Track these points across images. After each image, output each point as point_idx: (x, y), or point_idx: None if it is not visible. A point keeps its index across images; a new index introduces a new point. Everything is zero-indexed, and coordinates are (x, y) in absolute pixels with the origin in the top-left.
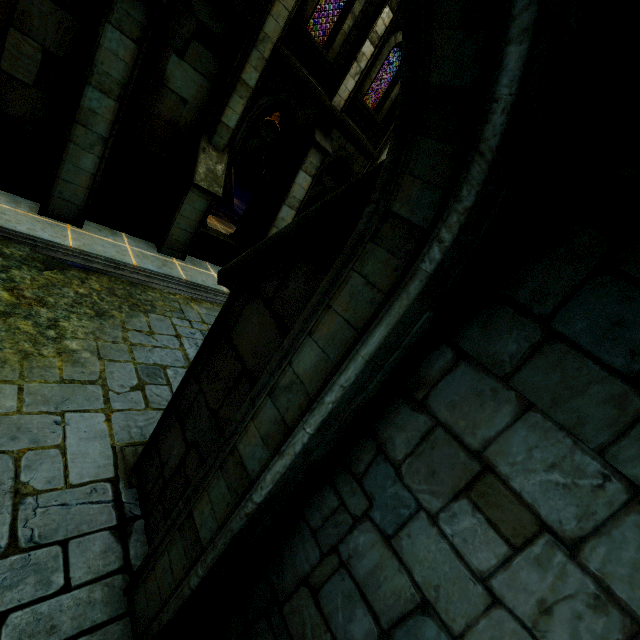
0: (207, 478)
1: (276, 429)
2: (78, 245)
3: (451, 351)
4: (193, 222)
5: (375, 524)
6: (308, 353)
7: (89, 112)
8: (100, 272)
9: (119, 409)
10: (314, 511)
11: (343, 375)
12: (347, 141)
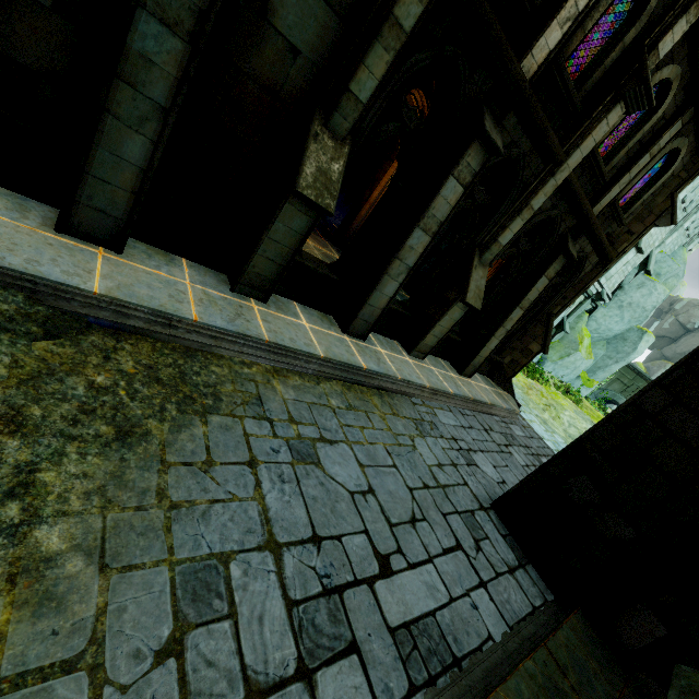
0: None
1: None
2: (108, 288)
3: None
4: (286, 249)
5: None
6: None
7: (140, 60)
8: (139, 333)
9: None
10: None
11: None
12: (524, 133)
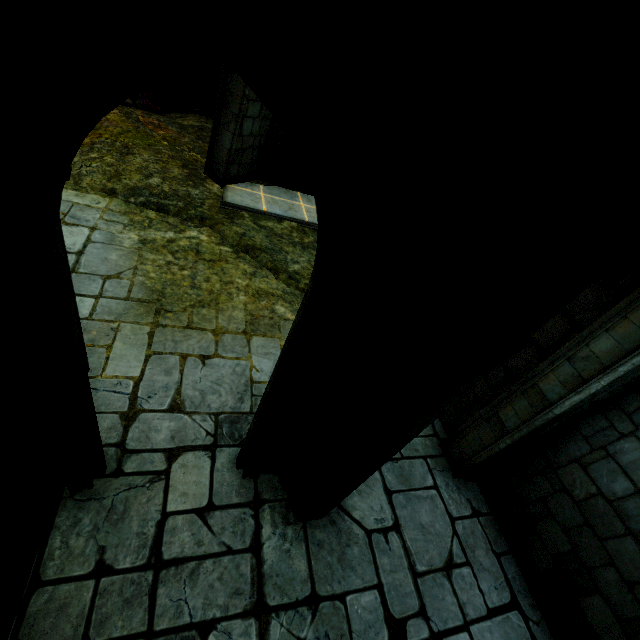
0: (510, 397)
1: (573, 379)
2: None
3: None
4: None
5: (639, 439)
6: (604, 342)
7: None
8: None
9: None
10: (587, 426)
11: (635, 358)
12: None
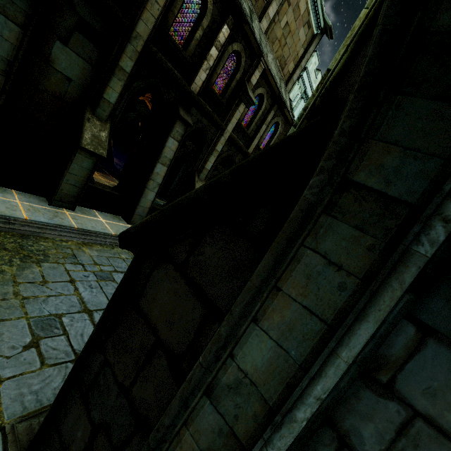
0: None
1: (223, 444)
2: None
3: (412, 325)
4: (81, 178)
5: None
6: (256, 345)
7: None
8: None
9: (9, 376)
10: None
11: (319, 384)
12: (202, 116)
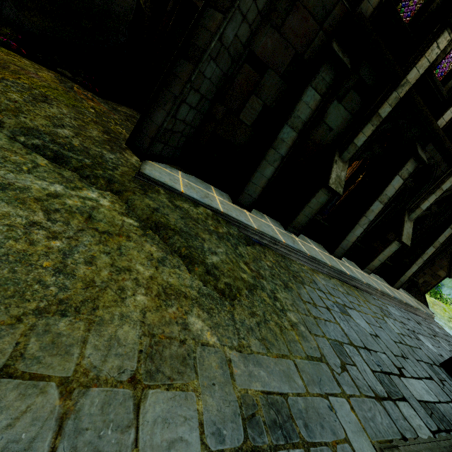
0: None
1: None
2: (257, 226)
3: None
4: (313, 211)
5: None
6: None
7: (280, 141)
8: (266, 246)
9: (349, 394)
10: None
11: None
12: (437, 152)
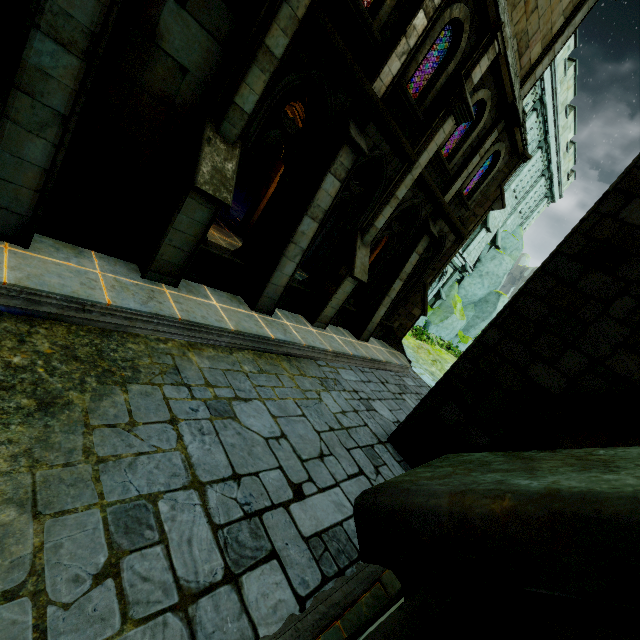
0: None
1: None
2: (17, 278)
3: None
4: (191, 238)
5: None
6: None
7: (37, 73)
8: (53, 318)
9: None
10: None
11: None
12: (383, 138)
